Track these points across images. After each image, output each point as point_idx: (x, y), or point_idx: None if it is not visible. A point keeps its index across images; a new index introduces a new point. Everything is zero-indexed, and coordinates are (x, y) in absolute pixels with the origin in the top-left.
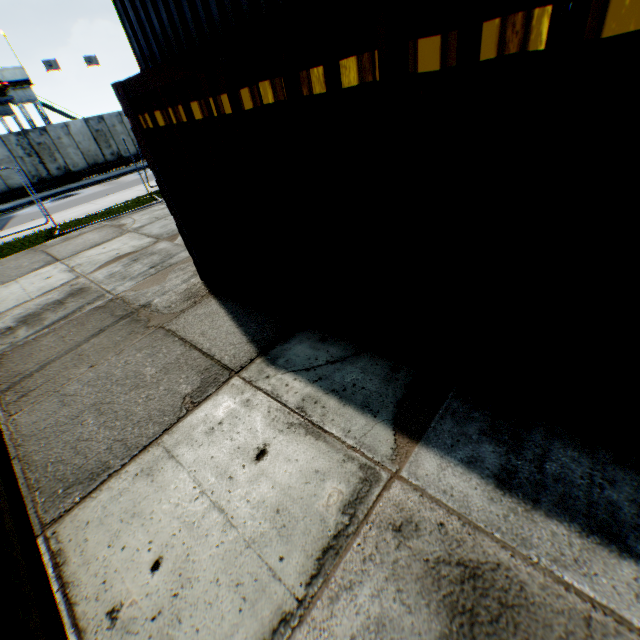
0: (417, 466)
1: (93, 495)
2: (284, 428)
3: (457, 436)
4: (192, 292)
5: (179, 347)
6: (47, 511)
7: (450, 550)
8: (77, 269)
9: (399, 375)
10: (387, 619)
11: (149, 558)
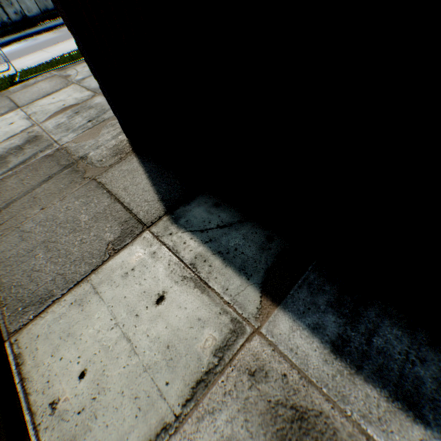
0: (274, 326)
1: (42, 315)
2: (179, 280)
3: (309, 305)
4: (119, 148)
5: (106, 199)
6: (11, 323)
7: (287, 396)
8: (33, 117)
9: (272, 245)
10: (235, 439)
11: (78, 369)
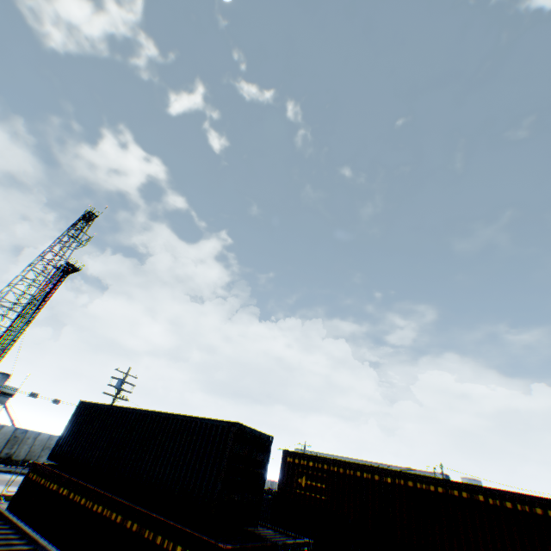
0: None
1: None
2: None
3: None
4: None
5: None
6: None
7: None
8: None
9: None
10: None
11: None
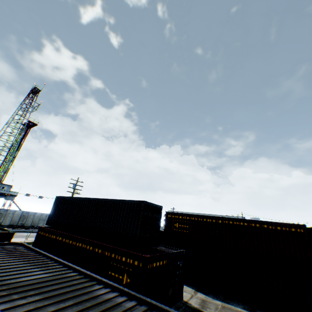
0: None
1: None
2: None
3: None
4: None
5: None
6: None
7: None
8: None
9: None
10: None
11: None
